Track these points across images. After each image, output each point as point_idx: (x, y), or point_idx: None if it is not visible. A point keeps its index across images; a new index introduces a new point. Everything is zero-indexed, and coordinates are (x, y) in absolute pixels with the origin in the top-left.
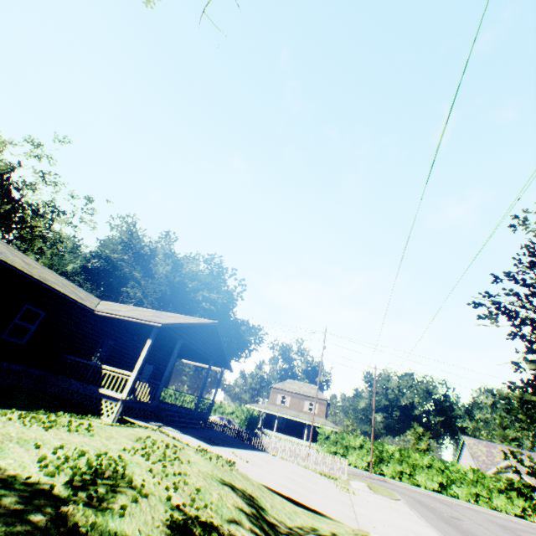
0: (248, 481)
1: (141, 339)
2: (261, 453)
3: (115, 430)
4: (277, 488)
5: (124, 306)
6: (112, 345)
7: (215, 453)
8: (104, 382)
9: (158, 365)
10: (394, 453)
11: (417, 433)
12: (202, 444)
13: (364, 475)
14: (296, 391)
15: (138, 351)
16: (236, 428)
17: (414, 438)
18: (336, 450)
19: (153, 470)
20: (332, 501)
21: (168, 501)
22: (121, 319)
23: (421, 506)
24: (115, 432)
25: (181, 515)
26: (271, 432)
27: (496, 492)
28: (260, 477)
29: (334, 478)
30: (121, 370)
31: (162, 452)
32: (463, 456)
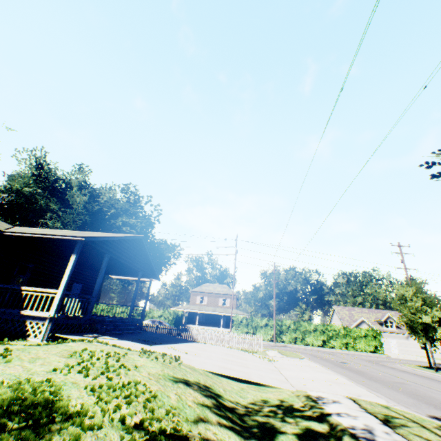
0: (196, 371)
1: (65, 260)
2: (194, 344)
3: (42, 349)
4: (221, 371)
5: (41, 229)
6: (32, 268)
7: (159, 352)
8: (26, 303)
9: (87, 283)
10: (290, 325)
11: (302, 309)
12: (141, 346)
13: (271, 345)
14: (211, 292)
15: (63, 272)
16: (168, 327)
17: (300, 313)
18: (248, 330)
19: (96, 387)
20: (264, 371)
21: (122, 423)
22: (38, 239)
23: (319, 359)
24: (43, 352)
25: (142, 437)
26: (194, 326)
27: (358, 339)
28: (203, 365)
29: (254, 352)
30: (45, 289)
31: (103, 363)
32: (333, 319)
